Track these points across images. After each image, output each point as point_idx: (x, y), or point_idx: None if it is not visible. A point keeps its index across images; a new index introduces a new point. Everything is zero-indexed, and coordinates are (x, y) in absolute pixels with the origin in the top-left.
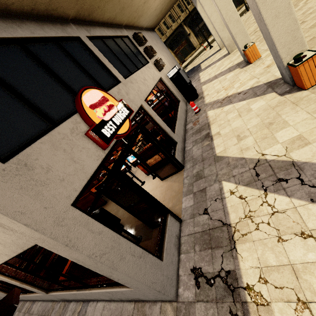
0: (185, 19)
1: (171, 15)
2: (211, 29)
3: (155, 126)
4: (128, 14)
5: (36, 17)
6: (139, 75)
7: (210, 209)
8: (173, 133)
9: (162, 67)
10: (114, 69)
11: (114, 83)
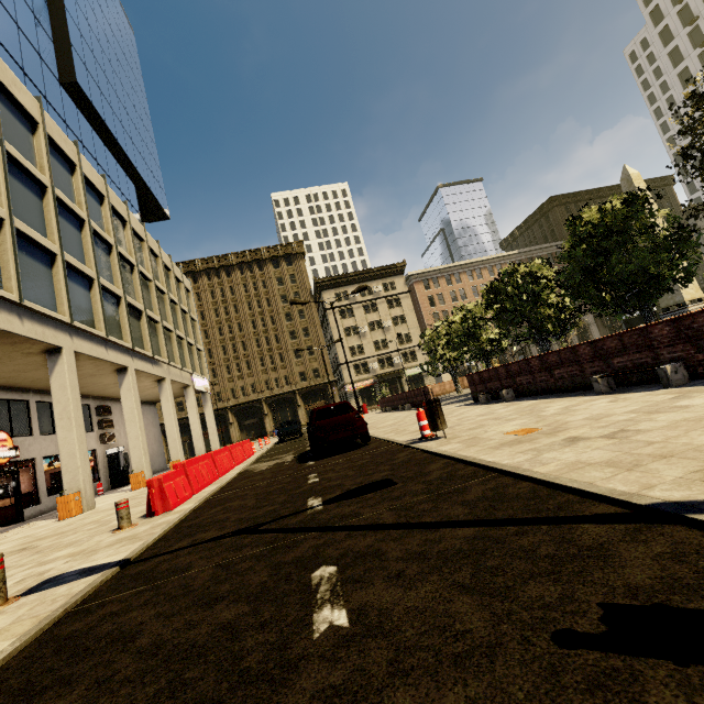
0: (234, 405)
1: (220, 393)
2: (211, 434)
3: (34, 480)
4: (100, 393)
5: (10, 388)
6: None
7: (6, 530)
8: (46, 494)
9: (106, 441)
10: (37, 426)
11: (27, 434)
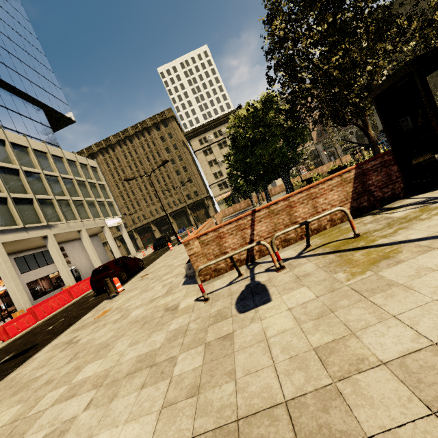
0: (153, 220)
1: (144, 214)
2: (129, 246)
3: None
4: None
5: None
6: (36, 271)
7: None
8: (33, 300)
9: None
10: (18, 270)
11: None
